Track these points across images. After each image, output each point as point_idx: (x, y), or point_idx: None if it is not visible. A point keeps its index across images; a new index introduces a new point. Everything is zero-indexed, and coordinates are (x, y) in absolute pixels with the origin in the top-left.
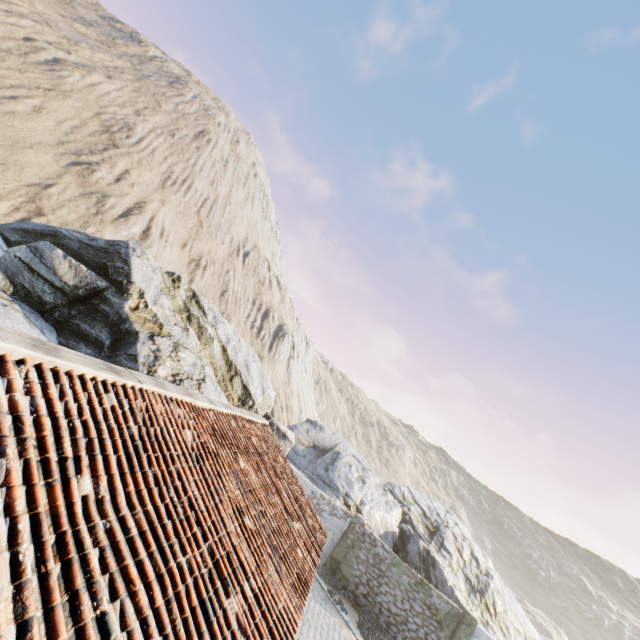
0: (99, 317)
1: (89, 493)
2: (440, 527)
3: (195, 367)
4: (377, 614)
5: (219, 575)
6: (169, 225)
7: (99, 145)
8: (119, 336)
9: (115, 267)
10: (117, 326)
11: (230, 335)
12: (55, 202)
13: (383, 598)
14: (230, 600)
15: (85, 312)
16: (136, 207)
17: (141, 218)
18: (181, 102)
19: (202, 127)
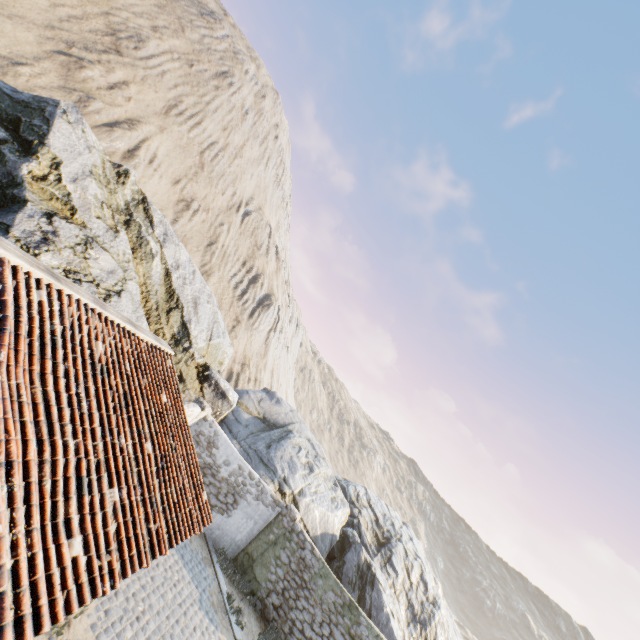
0: None
1: None
2: (392, 539)
3: (111, 275)
4: (286, 634)
5: None
6: (163, 155)
7: (99, 45)
8: (2, 202)
9: (30, 124)
10: (3, 189)
11: (182, 261)
12: (23, 83)
13: (298, 615)
14: None
15: None
16: (127, 122)
17: (129, 134)
18: (209, 36)
19: (227, 68)
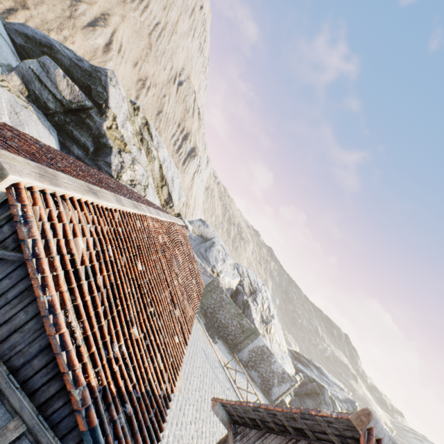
0: (85, 128)
1: (142, 269)
2: (257, 291)
3: (143, 177)
4: (214, 321)
5: (173, 301)
6: (126, 42)
7: None
8: (99, 146)
9: (97, 91)
10: (98, 138)
11: (165, 157)
12: None
13: (219, 316)
14: (176, 311)
15: (75, 122)
16: (101, 18)
17: (105, 31)
18: None
19: None
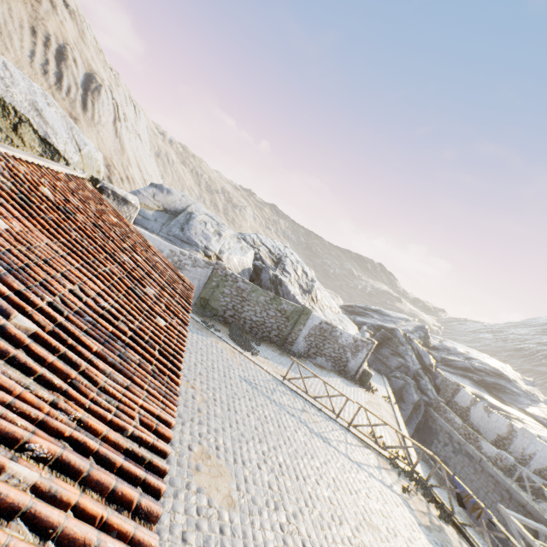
0: None
1: None
2: (282, 258)
3: None
4: (243, 325)
5: None
6: None
7: None
8: None
9: None
10: None
11: None
12: None
13: (246, 314)
14: None
15: None
16: None
17: None
18: None
19: None
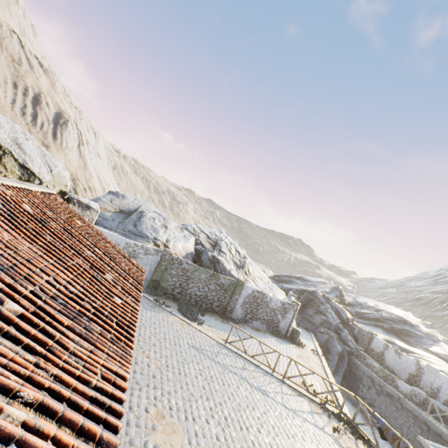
0: None
1: None
2: (218, 241)
3: None
4: (189, 299)
5: None
6: None
7: None
8: None
9: None
10: None
11: None
12: None
13: (191, 290)
14: None
15: None
16: None
17: None
18: None
19: None
